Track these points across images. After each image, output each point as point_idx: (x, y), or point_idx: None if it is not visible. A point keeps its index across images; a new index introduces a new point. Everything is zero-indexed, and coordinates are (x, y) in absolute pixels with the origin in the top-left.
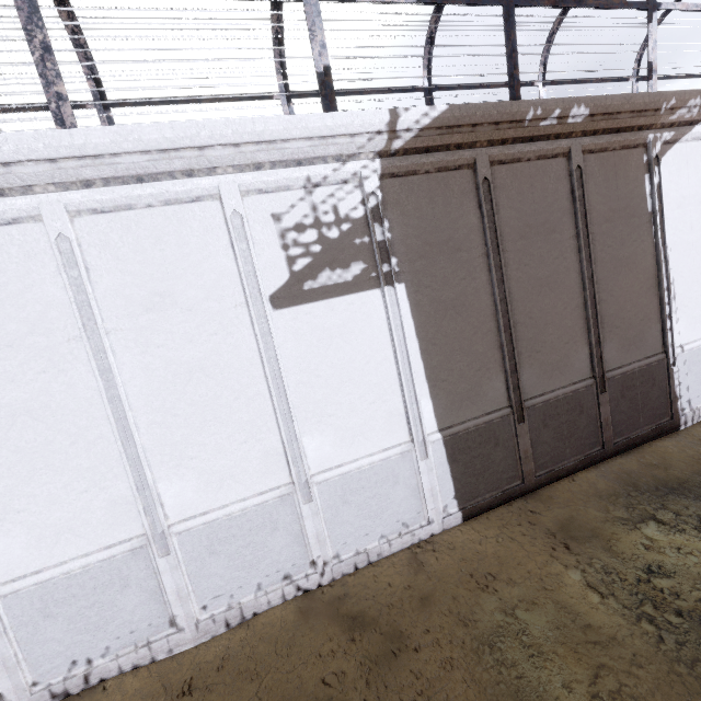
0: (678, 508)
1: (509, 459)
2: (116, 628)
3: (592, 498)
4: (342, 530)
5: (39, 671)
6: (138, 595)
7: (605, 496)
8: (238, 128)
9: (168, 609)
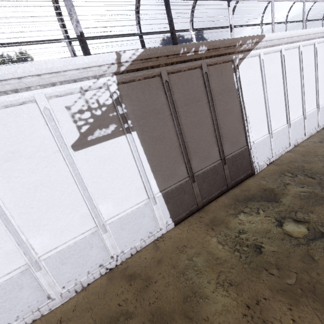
0: (251, 206)
1: (191, 198)
2: (20, 307)
3: (222, 207)
4: (123, 241)
5: None
6: (29, 290)
7: (227, 206)
8: (38, 67)
9: (45, 292)
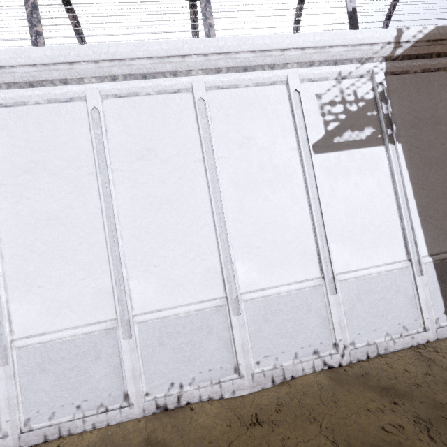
0: None
1: None
2: (200, 364)
3: None
4: (356, 322)
5: (151, 385)
6: (216, 342)
7: None
8: (305, 38)
9: (234, 358)
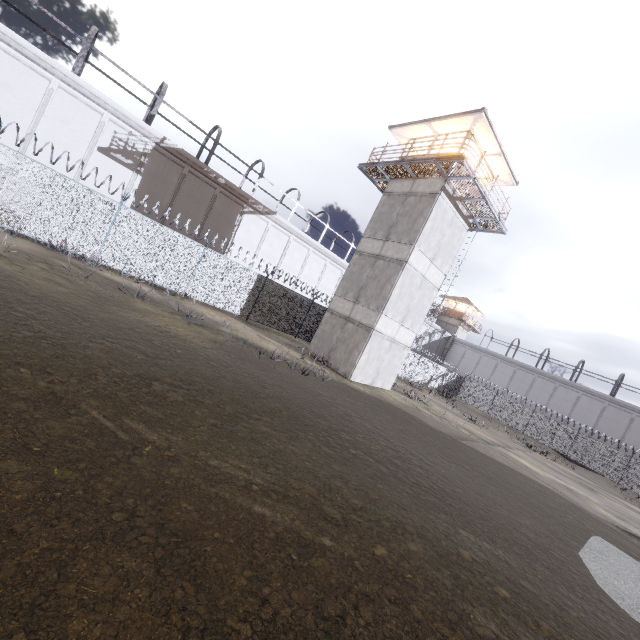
0: None
1: None
2: None
3: None
4: None
5: None
6: None
7: None
8: (119, 108)
9: None
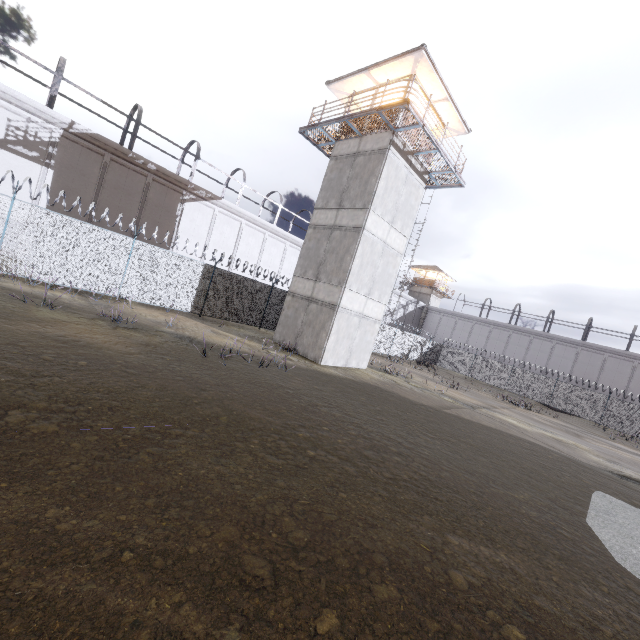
0: None
1: None
2: None
3: None
4: None
5: None
6: None
7: None
8: (8, 89)
9: None
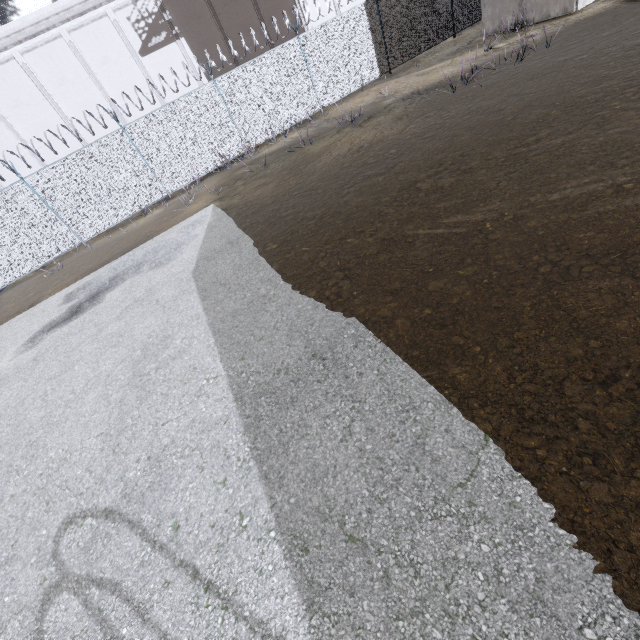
0: None
1: None
2: None
3: None
4: None
5: None
6: None
7: None
8: None
9: None
